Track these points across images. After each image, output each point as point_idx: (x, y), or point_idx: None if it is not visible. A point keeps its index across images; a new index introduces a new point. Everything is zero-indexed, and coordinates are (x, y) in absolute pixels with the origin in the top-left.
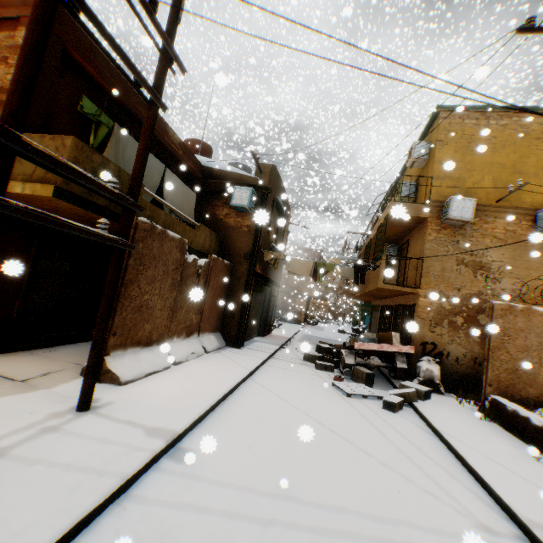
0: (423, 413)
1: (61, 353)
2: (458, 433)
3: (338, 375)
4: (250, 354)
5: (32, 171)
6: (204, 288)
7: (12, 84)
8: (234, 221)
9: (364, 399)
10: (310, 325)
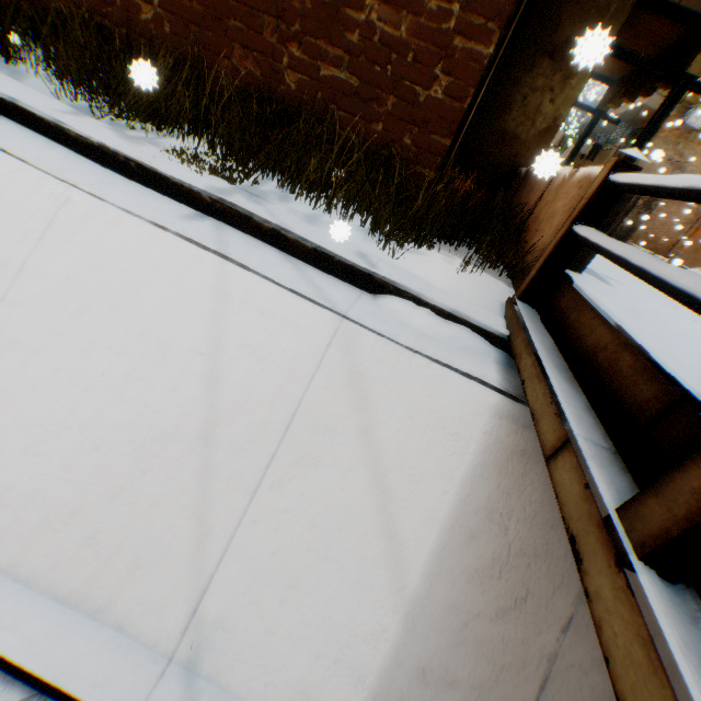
0: None
1: None
2: None
3: None
4: None
5: None
6: None
7: None
8: None
9: None
10: None
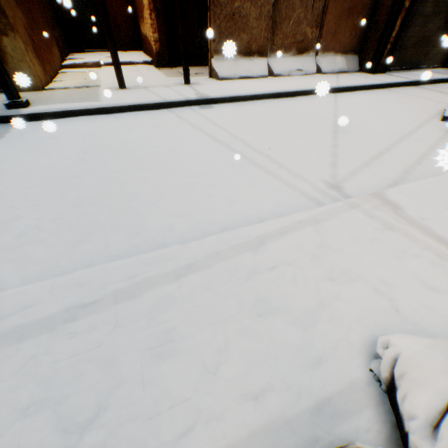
0: None
1: None
2: None
3: None
4: (375, 78)
5: None
6: None
7: None
8: None
9: None
10: None
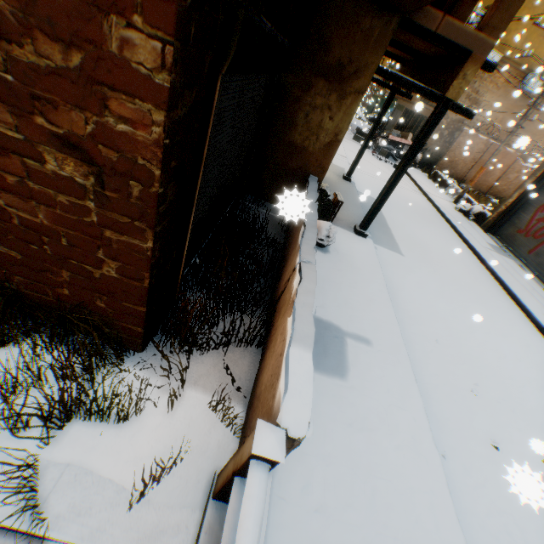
0: (407, 171)
1: None
2: (417, 178)
3: (374, 151)
4: None
5: None
6: None
7: None
8: None
9: (385, 163)
10: None
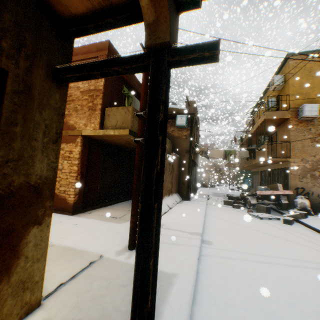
0: (307, 224)
1: (118, 207)
2: None
3: (248, 210)
4: (197, 203)
5: (115, 124)
6: (171, 170)
7: (142, 93)
8: (177, 133)
9: (269, 220)
10: (211, 187)
